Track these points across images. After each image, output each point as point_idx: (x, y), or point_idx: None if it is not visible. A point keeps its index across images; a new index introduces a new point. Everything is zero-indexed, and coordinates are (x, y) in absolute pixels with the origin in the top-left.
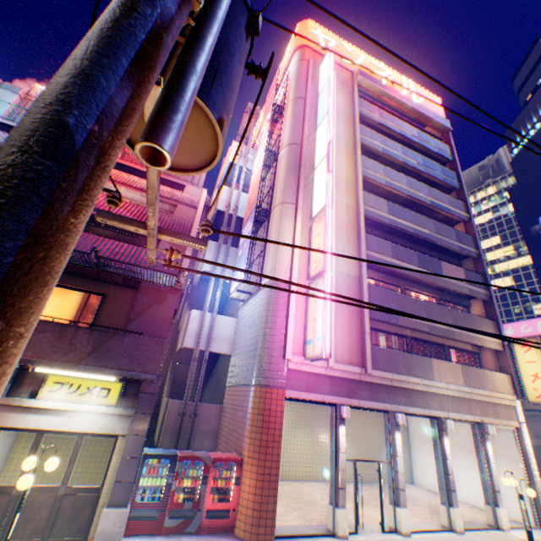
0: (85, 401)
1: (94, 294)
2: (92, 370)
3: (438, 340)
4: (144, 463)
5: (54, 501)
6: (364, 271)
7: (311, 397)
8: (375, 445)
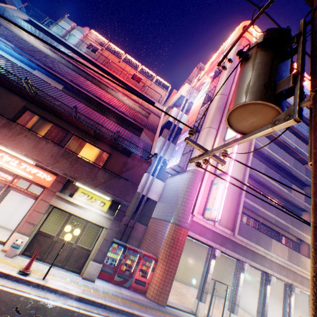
0: (93, 206)
1: (105, 152)
2: (102, 192)
3: (277, 229)
4: (111, 245)
5: (70, 249)
6: (246, 178)
7: (200, 239)
8: (220, 275)
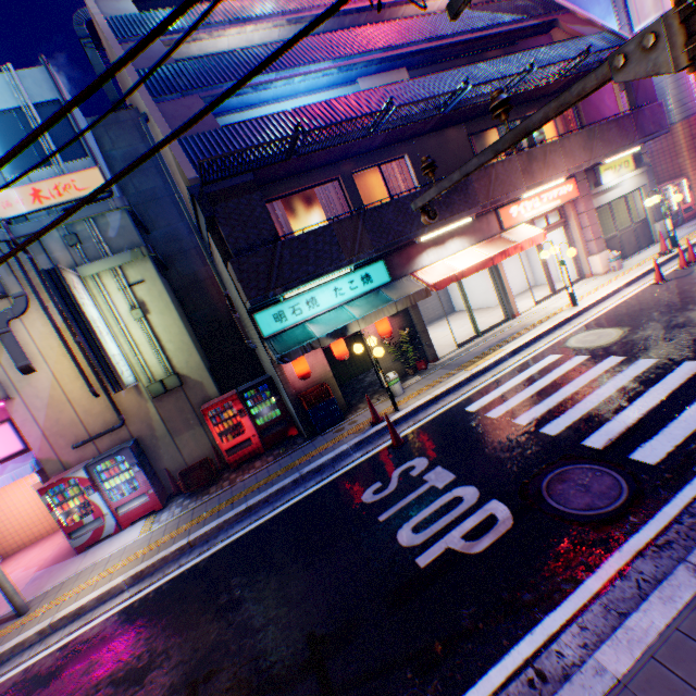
0: (620, 176)
1: None
2: (640, 144)
3: None
4: None
5: (631, 233)
6: None
7: None
8: None
